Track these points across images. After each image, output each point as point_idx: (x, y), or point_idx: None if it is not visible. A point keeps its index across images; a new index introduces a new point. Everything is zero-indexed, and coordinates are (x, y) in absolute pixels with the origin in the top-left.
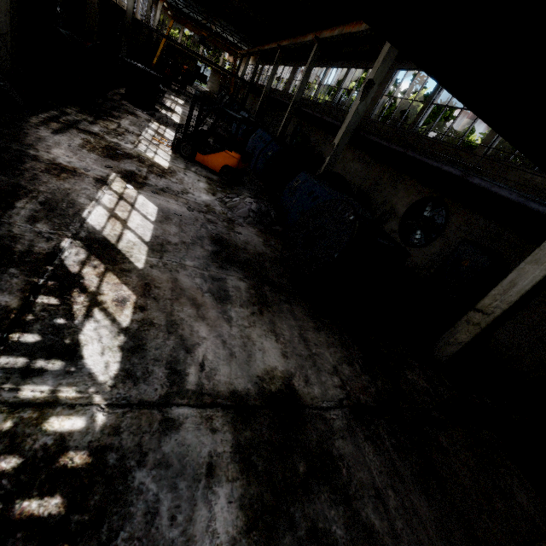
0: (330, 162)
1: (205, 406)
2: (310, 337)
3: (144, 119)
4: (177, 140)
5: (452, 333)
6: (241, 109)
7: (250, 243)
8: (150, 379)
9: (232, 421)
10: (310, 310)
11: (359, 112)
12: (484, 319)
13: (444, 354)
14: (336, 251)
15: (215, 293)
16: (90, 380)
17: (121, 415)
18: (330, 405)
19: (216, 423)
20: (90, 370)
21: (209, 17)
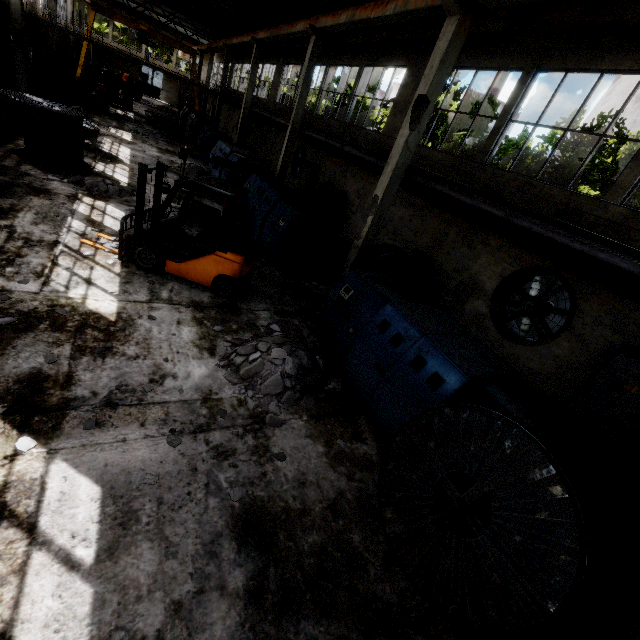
0: (374, 224)
1: None
2: None
3: (64, 198)
4: (127, 240)
5: None
6: (217, 136)
7: (307, 478)
8: None
9: None
10: None
11: (410, 146)
12: None
13: None
14: (545, 587)
15: None
16: None
17: None
18: None
19: None
20: None
21: (145, 2)
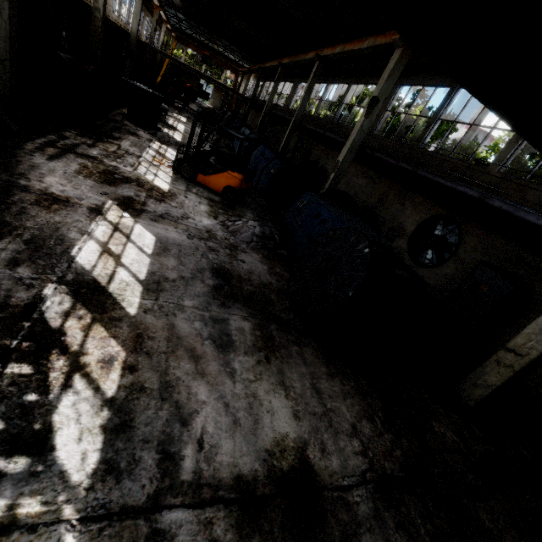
0: (334, 179)
1: (203, 504)
2: (324, 387)
3: (145, 139)
4: (178, 160)
5: (480, 374)
6: (243, 125)
7: (254, 272)
8: (137, 471)
9: (237, 523)
10: (322, 351)
11: (364, 129)
12: (517, 361)
13: (472, 397)
14: (350, 288)
15: (216, 339)
16: (61, 483)
17: (97, 534)
18: (352, 482)
19: (217, 530)
20: (62, 467)
21: (211, 37)
